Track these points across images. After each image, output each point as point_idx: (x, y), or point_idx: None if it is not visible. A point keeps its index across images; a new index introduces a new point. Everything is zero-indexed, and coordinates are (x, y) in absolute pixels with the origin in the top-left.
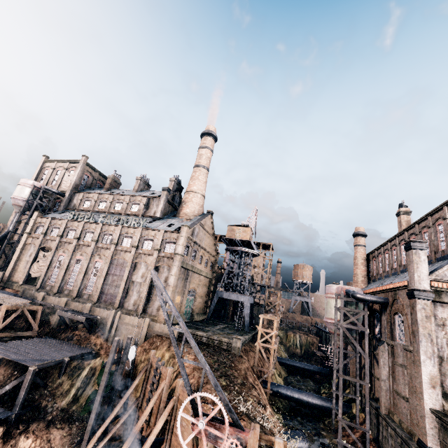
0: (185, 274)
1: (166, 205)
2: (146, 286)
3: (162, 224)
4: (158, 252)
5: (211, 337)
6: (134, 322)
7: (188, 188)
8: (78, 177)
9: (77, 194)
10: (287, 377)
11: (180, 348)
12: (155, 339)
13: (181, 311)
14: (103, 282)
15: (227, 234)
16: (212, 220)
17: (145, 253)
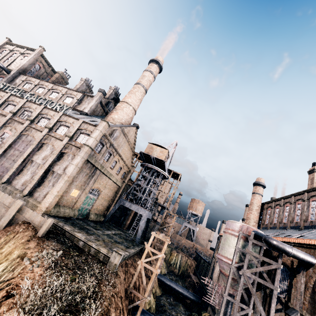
0: (91, 170)
1: (97, 106)
2: (43, 169)
3: (86, 118)
4: (69, 139)
5: (89, 243)
6: (6, 201)
7: (123, 99)
8: (28, 62)
9: (21, 76)
10: (161, 297)
11: (40, 248)
12: (18, 227)
13: (76, 206)
14: (1, 153)
15: (145, 149)
16: (136, 134)
17: (57, 137)
